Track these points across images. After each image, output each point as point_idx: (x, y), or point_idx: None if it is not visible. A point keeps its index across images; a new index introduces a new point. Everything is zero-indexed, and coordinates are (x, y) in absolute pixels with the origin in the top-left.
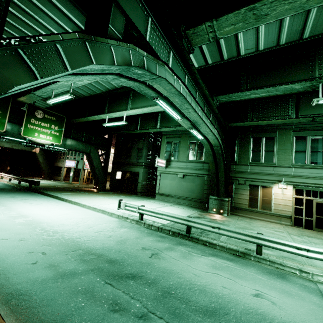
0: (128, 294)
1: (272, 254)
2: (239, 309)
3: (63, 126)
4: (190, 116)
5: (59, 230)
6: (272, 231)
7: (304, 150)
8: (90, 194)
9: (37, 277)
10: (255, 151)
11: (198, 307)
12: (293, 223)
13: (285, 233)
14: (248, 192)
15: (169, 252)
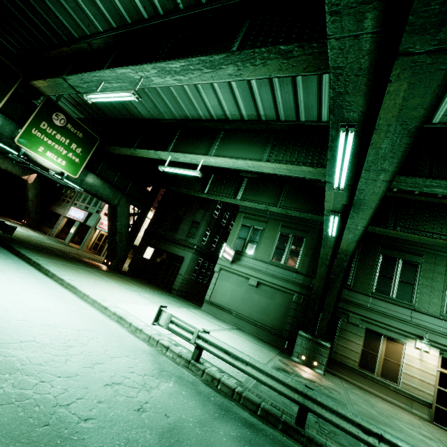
0: None
1: None
2: None
3: (90, 152)
4: (363, 189)
5: (18, 363)
6: (420, 437)
7: None
8: (97, 273)
9: None
10: (384, 276)
11: None
12: (433, 417)
13: (443, 446)
14: (361, 340)
15: None
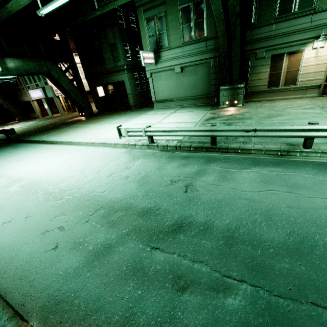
0: (187, 257)
1: (320, 143)
2: (325, 234)
3: None
4: None
5: (65, 188)
6: (302, 111)
7: None
8: (80, 126)
9: (67, 269)
10: None
11: (277, 248)
12: (321, 92)
13: (317, 109)
14: (268, 67)
15: (203, 177)
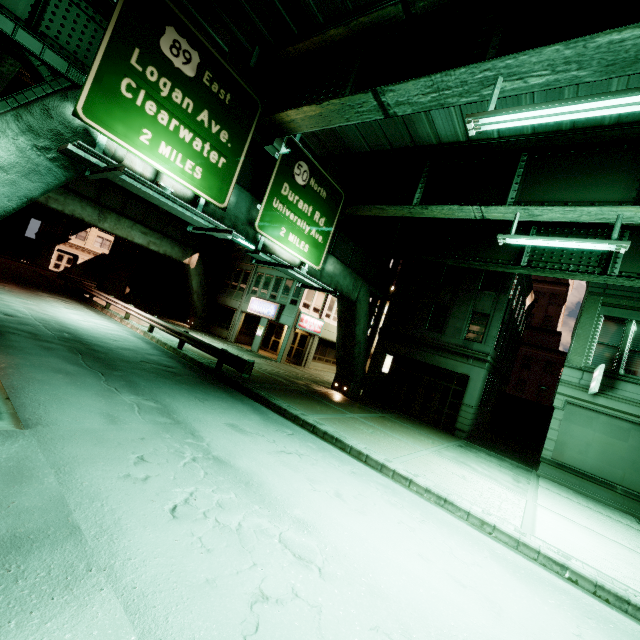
0: None
1: None
2: None
3: (333, 221)
4: None
5: None
6: None
7: None
8: (377, 427)
9: None
10: None
11: None
12: None
13: None
14: None
15: None
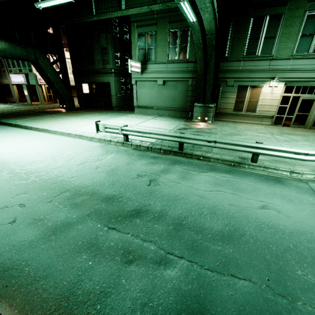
0: (139, 237)
1: (264, 159)
2: (253, 227)
3: None
4: None
5: (33, 170)
6: (257, 134)
7: (313, 33)
8: (58, 116)
9: (22, 241)
10: (253, 39)
11: (214, 234)
12: (273, 122)
13: (268, 134)
14: (235, 94)
15: (167, 175)
